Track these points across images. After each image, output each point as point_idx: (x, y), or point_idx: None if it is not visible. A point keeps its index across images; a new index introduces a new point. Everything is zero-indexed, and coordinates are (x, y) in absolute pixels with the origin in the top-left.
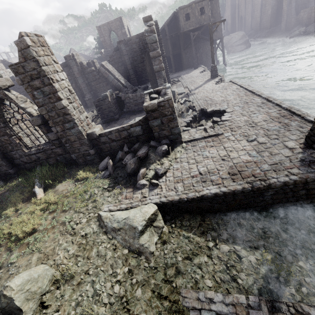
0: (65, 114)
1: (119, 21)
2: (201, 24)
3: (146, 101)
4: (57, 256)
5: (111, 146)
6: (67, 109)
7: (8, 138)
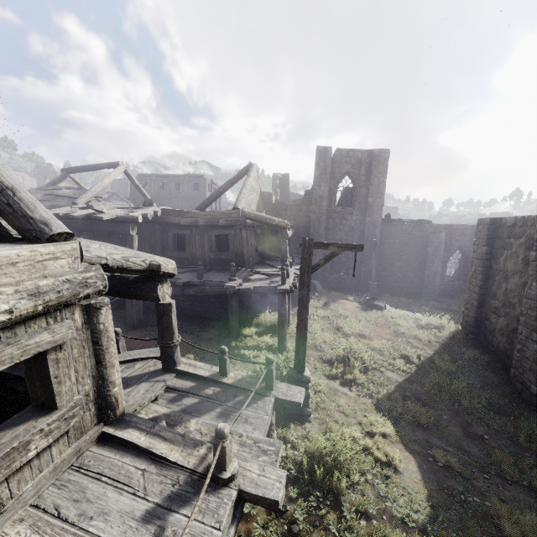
0: None
1: (395, 209)
2: None
3: None
4: None
5: None
6: None
7: None
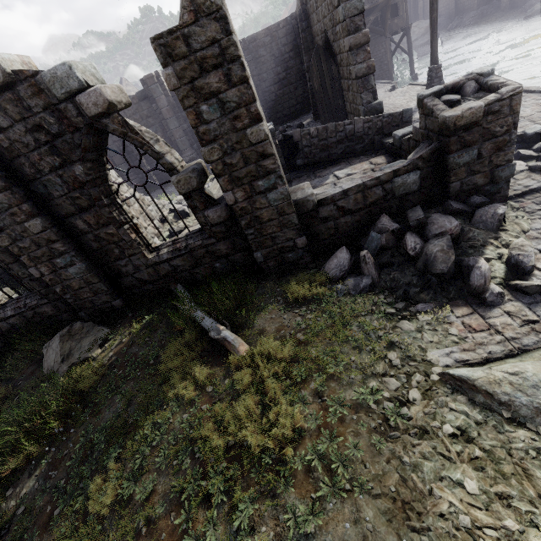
0: (263, 157)
1: None
2: (373, 3)
3: (443, 109)
4: (438, 501)
5: (338, 226)
6: (270, 143)
7: (116, 230)
